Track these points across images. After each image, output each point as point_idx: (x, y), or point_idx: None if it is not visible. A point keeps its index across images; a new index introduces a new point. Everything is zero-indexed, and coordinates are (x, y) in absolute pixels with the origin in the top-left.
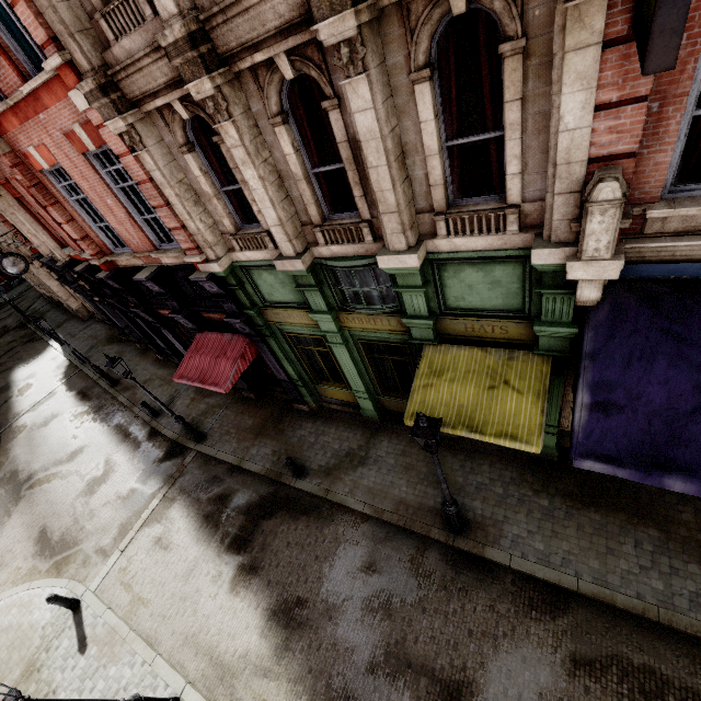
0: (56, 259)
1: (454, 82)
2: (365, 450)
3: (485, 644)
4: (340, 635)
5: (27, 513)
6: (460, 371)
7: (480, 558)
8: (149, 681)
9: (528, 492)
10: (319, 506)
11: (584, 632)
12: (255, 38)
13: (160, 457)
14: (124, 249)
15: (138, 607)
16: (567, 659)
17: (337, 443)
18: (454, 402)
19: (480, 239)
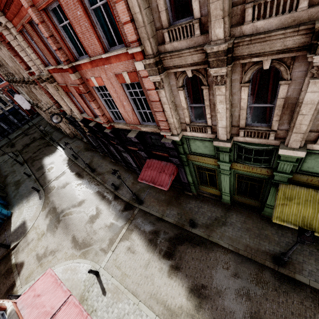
0: (73, 116)
1: None
2: (224, 218)
3: None
4: (226, 305)
5: (65, 228)
6: (302, 199)
7: (292, 278)
8: (138, 312)
9: (314, 249)
10: (204, 242)
11: None
12: (261, 52)
13: (122, 209)
14: (120, 121)
15: (125, 278)
16: None
17: (209, 213)
18: (299, 214)
19: None
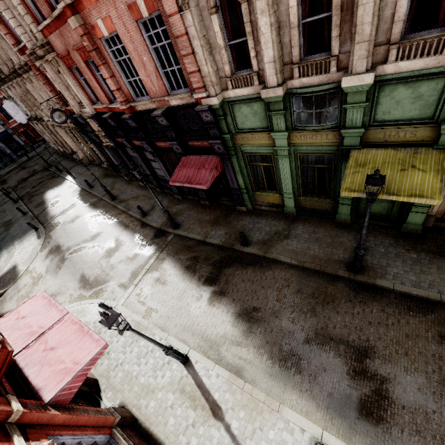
0: (83, 115)
1: None
2: (287, 231)
3: (380, 328)
4: (284, 325)
5: (71, 267)
6: (378, 163)
7: (372, 285)
8: None
9: (402, 250)
10: (260, 261)
11: None
12: None
13: (151, 237)
14: (143, 97)
15: (151, 313)
16: (436, 335)
17: (268, 227)
18: None
19: (420, 61)
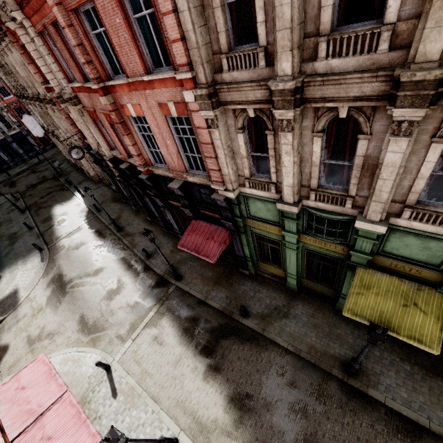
0: (100, 152)
1: None
2: (287, 308)
3: None
4: (274, 422)
5: (71, 303)
6: (382, 289)
7: (364, 393)
8: (157, 424)
9: (396, 358)
10: (257, 338)
11: None
12: (335, 97)
13: (152, 284)
14: (161, 165)
15: (146, 377)
16: None
17: (268, 299)
18: (377, 308)
19: (432, 226)
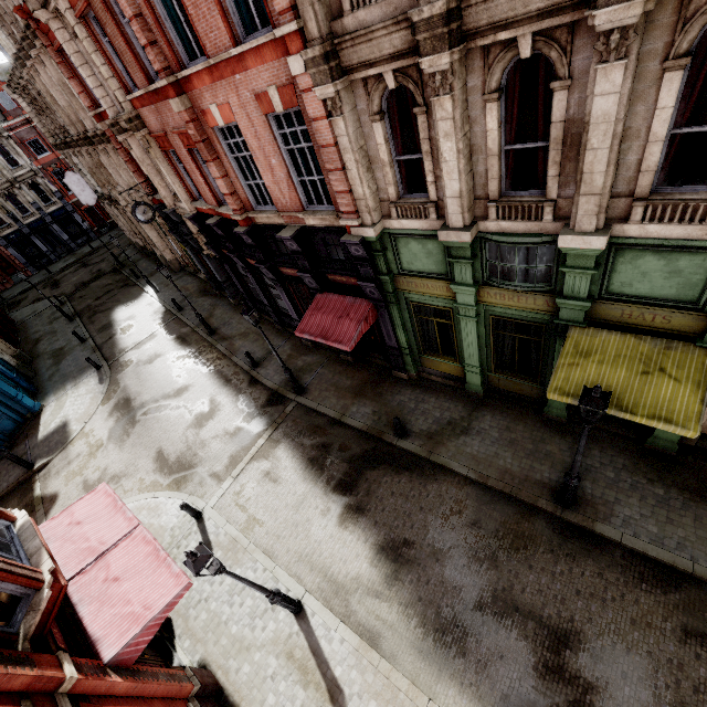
0: (178, 211)
1: (705, 71)
2: (467, 421)
3: (593, 604)
4: (447, 575)
5: (144, 435)
6: (609, 355)
7: (588, 531)
8: (271, 585)
9: (642, 480)
10: (421, 465)
11: (697, 609)
12: (510, 18)
13: (262, 403)
14: (266, 207)
15: (254, 525)
16: (678, 629)
17: (438, 411)
18: (601, 382)
19: (678, 228)
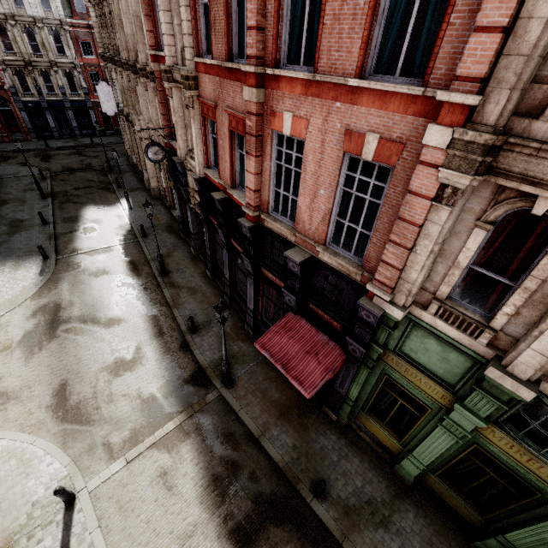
0: (186, 164)
1: None
2: (388, 510)
3: None
4: None
5: (56, 356)
6: None
7: None
8: None
9: None
10: (330, 546)
11: None
12: None
13: (185, 376)
14: (282, 217)
15: (126, 544)
16: None
17: (360, 480)
18: None
19: None
